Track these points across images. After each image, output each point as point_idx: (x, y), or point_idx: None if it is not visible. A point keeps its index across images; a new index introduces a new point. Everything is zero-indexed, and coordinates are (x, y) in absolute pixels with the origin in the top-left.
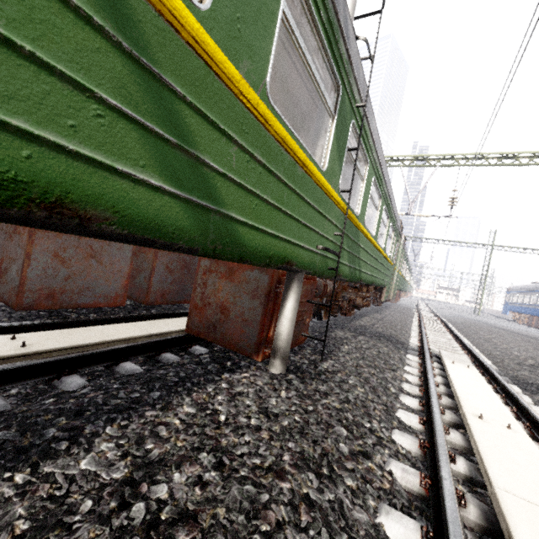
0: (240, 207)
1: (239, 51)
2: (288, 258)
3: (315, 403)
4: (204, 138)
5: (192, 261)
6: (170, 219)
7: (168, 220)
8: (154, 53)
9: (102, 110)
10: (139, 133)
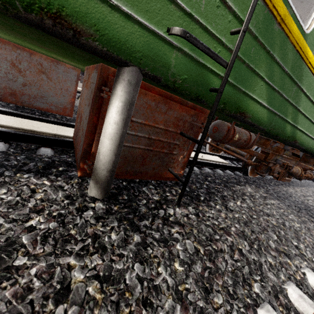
0: None
1: None
2: (51, 5)
3: (47, 257)
4: None
5: None
6: None
7: None
8: None
9: None
10: None
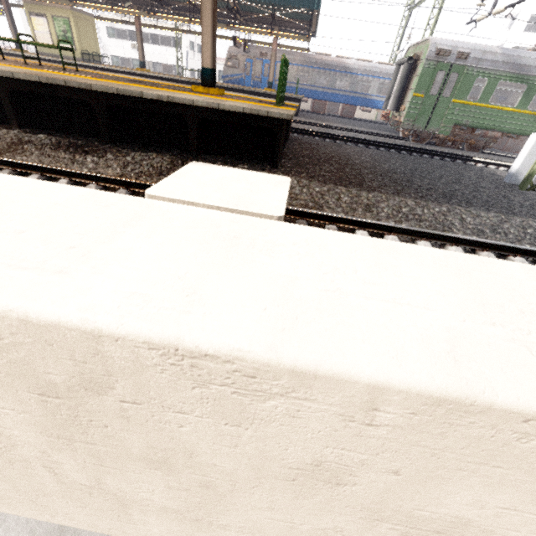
0: None
1: None
2: None
3: None
4: None
5: None
6: None
7: None
8: None
9: None
10: None
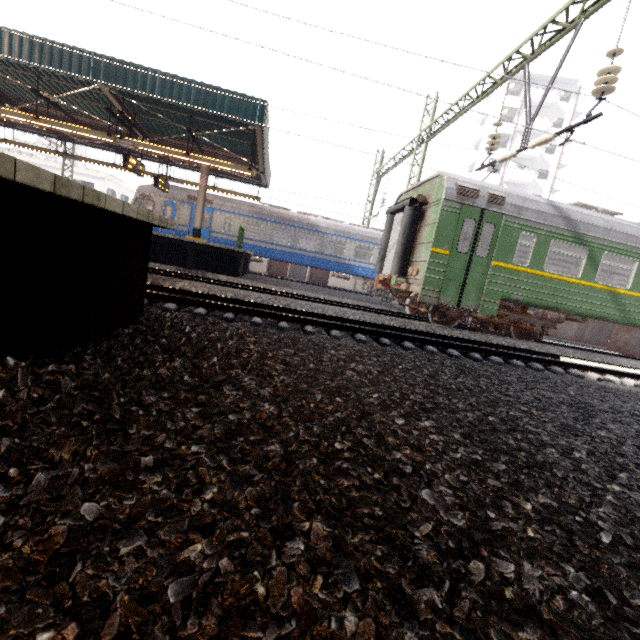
0: (633, 316)
1: (635, 290)
2: None
3: None
4: (626, 306)
5: (604, 327)
6: (618, 319)
7: (618, 319)
8: (619, 299)
9: (612, 308)
10: (616, 309)
